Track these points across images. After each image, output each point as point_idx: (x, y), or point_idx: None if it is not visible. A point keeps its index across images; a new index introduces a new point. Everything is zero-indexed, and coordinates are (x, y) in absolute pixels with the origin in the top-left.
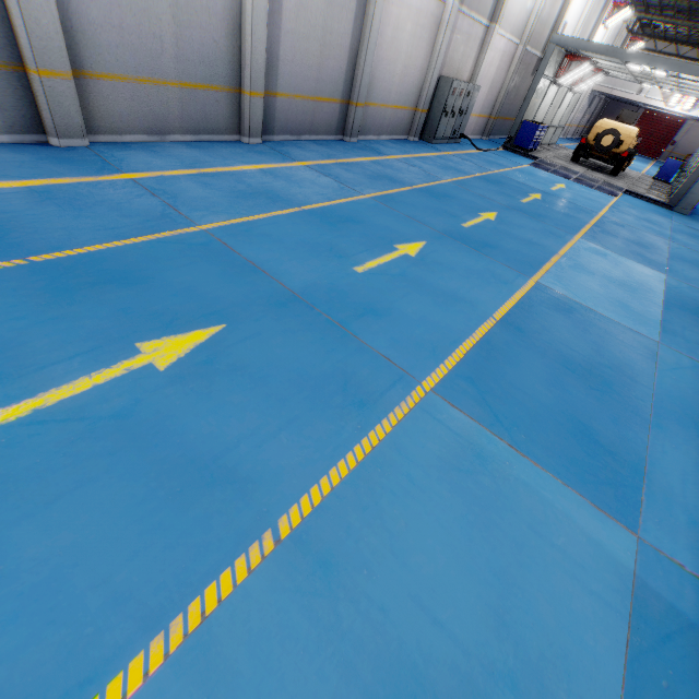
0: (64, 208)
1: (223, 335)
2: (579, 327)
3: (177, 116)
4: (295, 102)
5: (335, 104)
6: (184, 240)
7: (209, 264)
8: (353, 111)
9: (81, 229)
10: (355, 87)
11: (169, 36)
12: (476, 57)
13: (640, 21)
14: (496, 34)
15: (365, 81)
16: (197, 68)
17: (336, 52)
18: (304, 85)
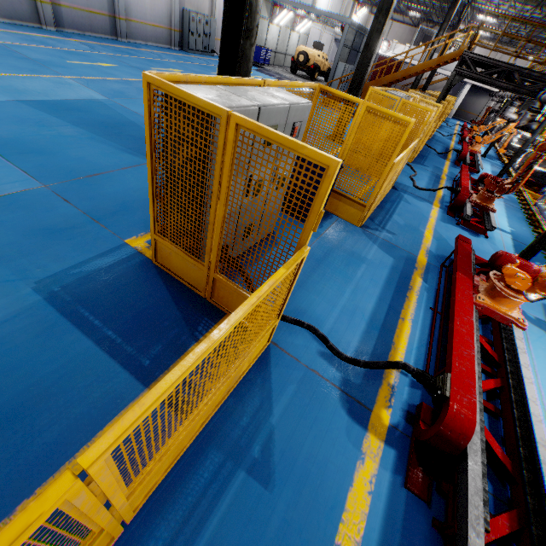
0: None
1: None
2: None
3: None
4: (75, 11)
5: (105, 17)
6: None
7: None
8: (118, 23)
9: None
10: (116, 8)
11: None
12: (211, 2)
13: None
14: None
15: (121, 5)
16: None
17: None
18: (78, 3)
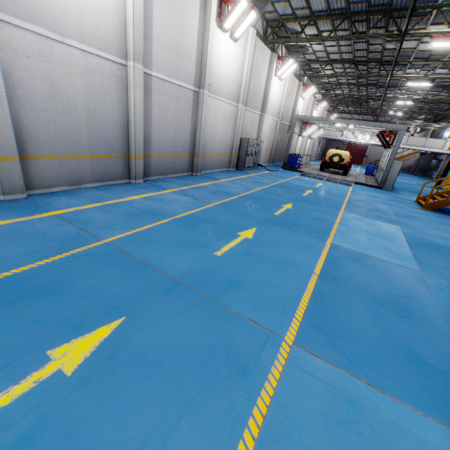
0: (1, 242)
1: (123, 327)
2: (369, 269)
3: (89, 173)
4: (162, 158)
5: (186, 157)
6: (92, 252)
7: (111, 268)
8: (196, 159)
9: (12, 256)
10: (196, 148)
11: (85, 133)
12: (258, 128)
13: (331, 106)
14: (265, 117)
15: (201, 144)
16: (102, 147)
17: (184, 132)
18: (167, 149)
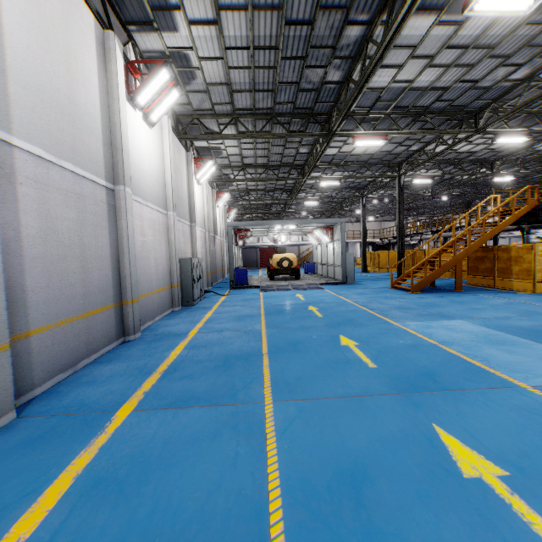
0: None
1: None
2: None
3: None
4: (60, 329)
5: (109, 310)
6: None
7: None
8: (130, 309)
9: None
10: (126, 287)
11: None
12: (191, 242)
13: (235, 215)
14: (196, 228)
15: (134, 279)
16: None
17: (99, 263)
18: (68, 306)
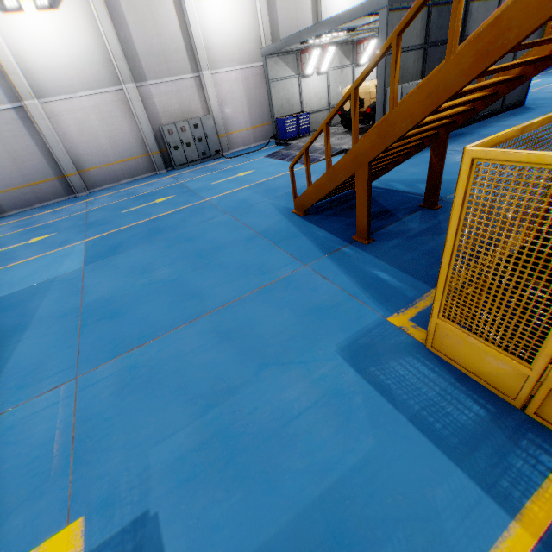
0: None
1: None
2: None
3: None
4: (14, 192)
5: (53, 181)
6: None
7: None
8: (69, 180)
9: None
10: (61, 167)
11: None
12: (203, 97)
13: None
14: (209, 76)
15: (65, 162)
16: None
17: (30, 157)
18: (15, 182)
